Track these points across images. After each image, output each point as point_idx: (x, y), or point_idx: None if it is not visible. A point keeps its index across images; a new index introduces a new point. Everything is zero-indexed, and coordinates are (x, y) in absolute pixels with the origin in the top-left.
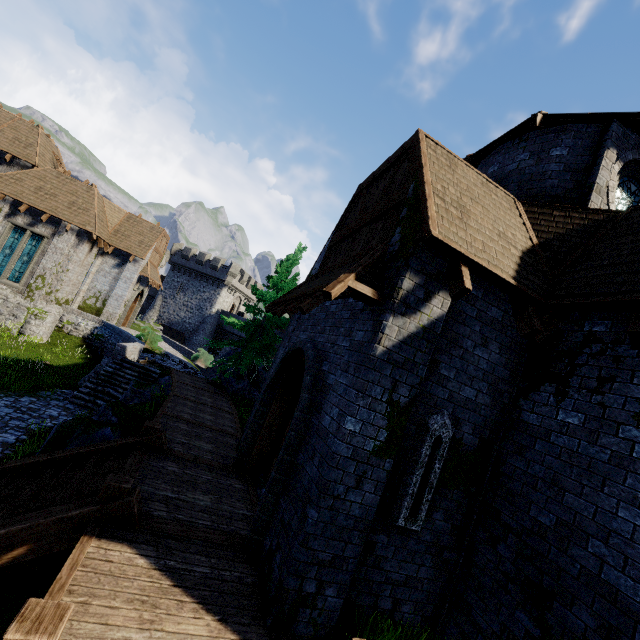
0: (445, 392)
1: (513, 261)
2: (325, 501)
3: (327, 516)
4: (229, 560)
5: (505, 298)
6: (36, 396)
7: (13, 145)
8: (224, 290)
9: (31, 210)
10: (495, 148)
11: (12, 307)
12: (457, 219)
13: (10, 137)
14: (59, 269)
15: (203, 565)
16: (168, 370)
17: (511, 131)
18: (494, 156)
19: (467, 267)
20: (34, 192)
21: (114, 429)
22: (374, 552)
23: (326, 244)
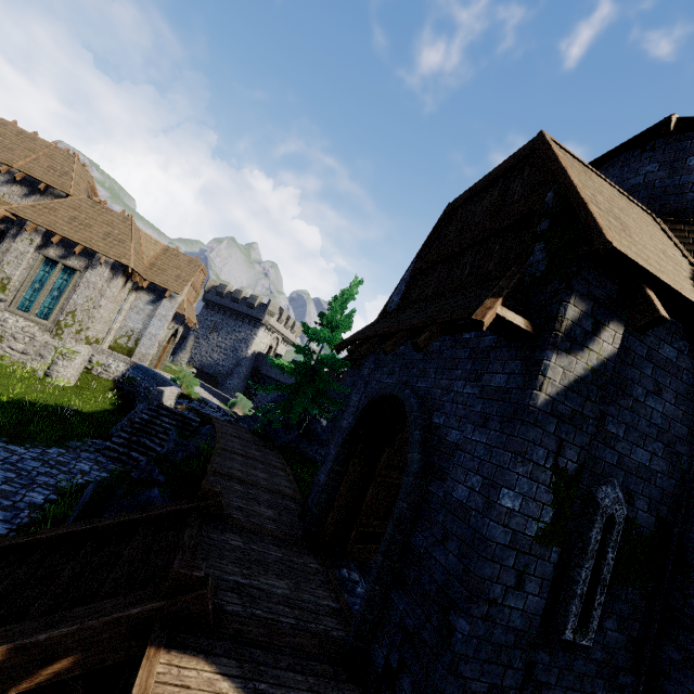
0: (613, 455)
1: (689, 285)
2: (478, 607)
3: (481, 629)
4: (329, 678)
5: (679, 333)
6: (65, 447)
7: (48, 174)
8: (261, 330)
9: (64, 241)
10: (607, 161)
11: (39, 346)
12: (620, 231)
13: (45, 165)
14: (91, 305)
15: (300, 688)
16: (208, 418)
17: (631, 140)
18: (607, 170)
19: (651, 290)
20: (68, 222)
21: (162, 490)
22: (533, 676)
23: (406, 273)
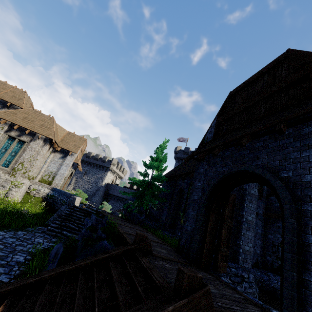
0: None
1: None
2: None
3: None
4: None
5: None
6: (25, 230)
7: (12, 99)
8: (109, 172)
9: (20, 128)
10: None
11: (2, 181)
12: None
13: (10, 95)
14: (32, 159)
15: None
16: (98, 211)
17: None
18: None
19: None
20: (22, 119)
21: (108, 241)
22: None
23: (212, 124)
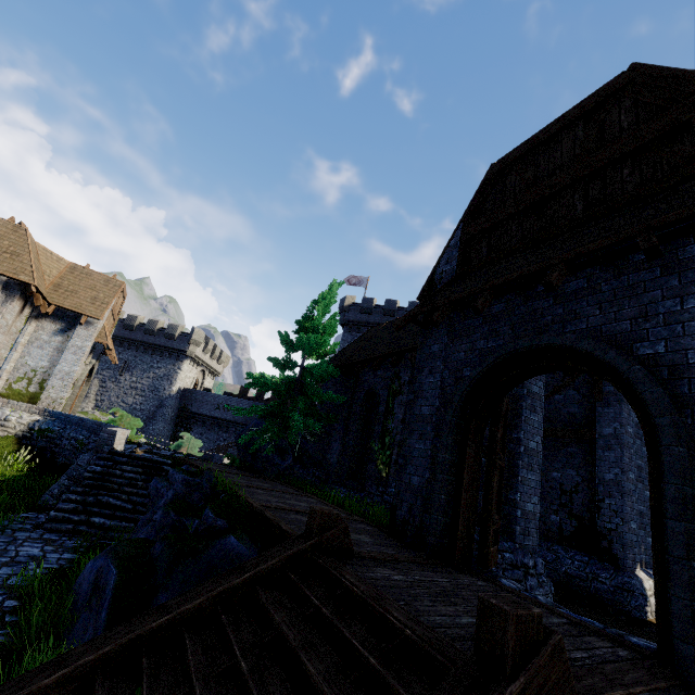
0: None
1: None
2: None
3: None
4: None
5: None
6: None
7: None
8: (186, 363)
9: None
10: None
11: None
12: None
13: None
14: None
15: None
16: (176, 459)
17: None
18: None
19: None
20: None
21: (239, 537)
22: None
23: (452, 240)
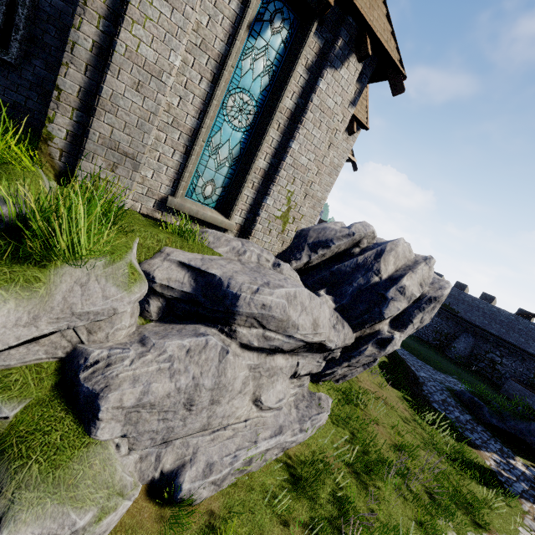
0: None
1: None
2: None
3: None
4: None
5: None
6: None
7: None
8: None
9: None
10: None
11: None
12: None
13: None
14: None
15: None
16: None
17: None
18: None
19: None
20: None
21: None
22: None
23: None
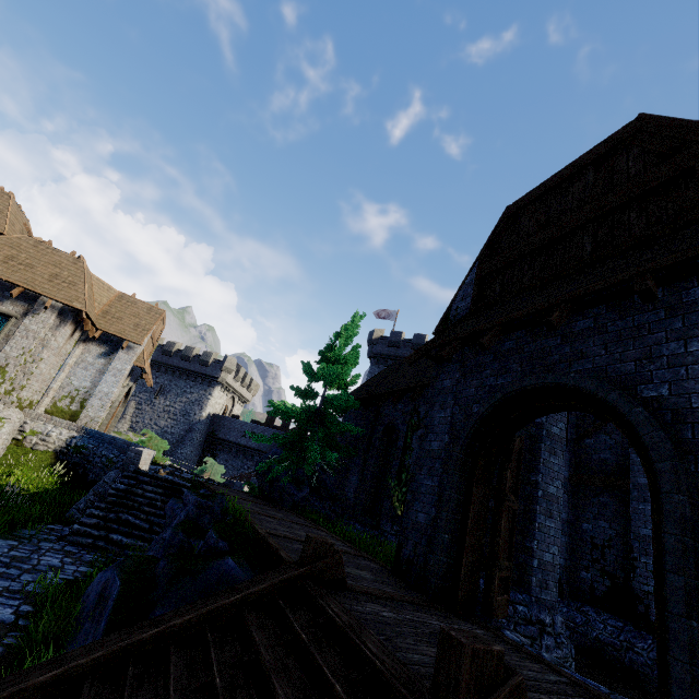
0: None
1: None
2: None
3: None
4: None
5: None
6: (14, 537)
7: None
8: (217, 389)
9: None
10: None
11: None
12: None
13: None
14: (28, 358)
15: None
16: (196, 483)
17: None
18: None
19: None
20: (3, 261)
21: (237, 560)
22: None
23: (467, 278)
